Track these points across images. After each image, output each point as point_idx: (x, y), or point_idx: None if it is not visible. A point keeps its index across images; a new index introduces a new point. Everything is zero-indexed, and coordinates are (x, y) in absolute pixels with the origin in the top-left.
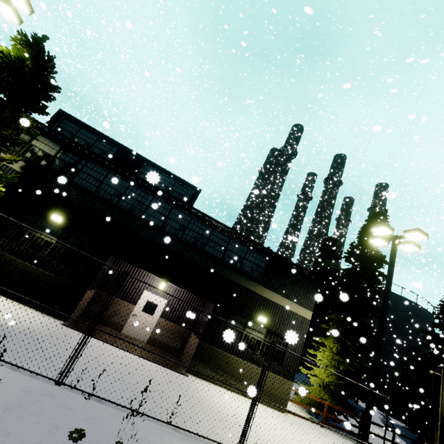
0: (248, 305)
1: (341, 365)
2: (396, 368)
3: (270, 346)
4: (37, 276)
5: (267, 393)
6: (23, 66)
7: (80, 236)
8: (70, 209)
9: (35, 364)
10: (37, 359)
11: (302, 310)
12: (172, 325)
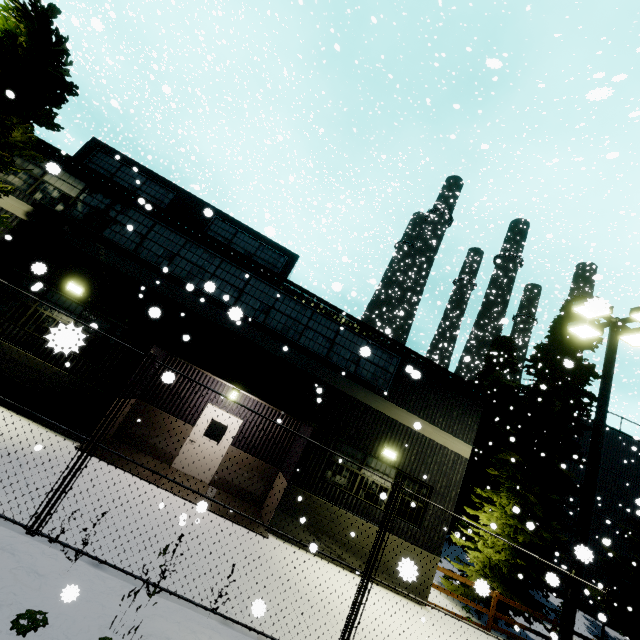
0: (366, 431)
1: (520, 535)
2: (612, 545)
3: (394, 490)
4: (43, 374)
5: (396, 573)
6: (15, 46)
7: (110, 316)
8: (95, 276)
9: (2, 500)
10: (10, 493)
11: (454, 442)
12: (249, 459)
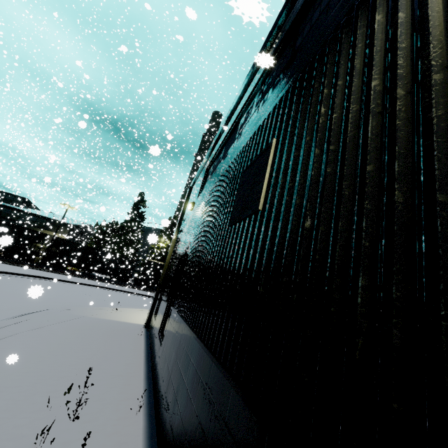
0: None
1: None
2: None
3: None
4: None
5: None
6: None
7: None
8: None
9: None
10: None
11: (62, 235)
12: None
